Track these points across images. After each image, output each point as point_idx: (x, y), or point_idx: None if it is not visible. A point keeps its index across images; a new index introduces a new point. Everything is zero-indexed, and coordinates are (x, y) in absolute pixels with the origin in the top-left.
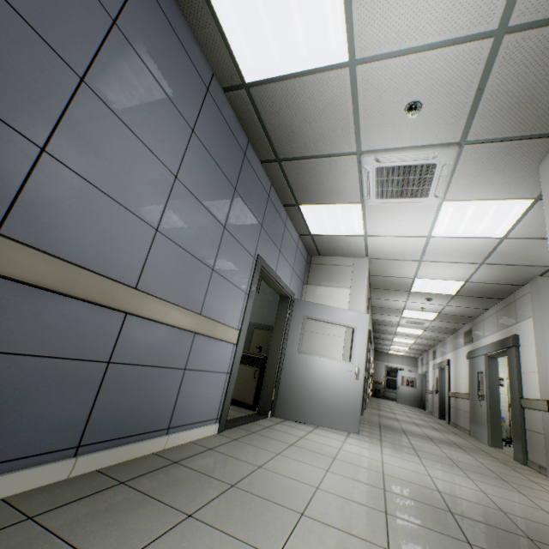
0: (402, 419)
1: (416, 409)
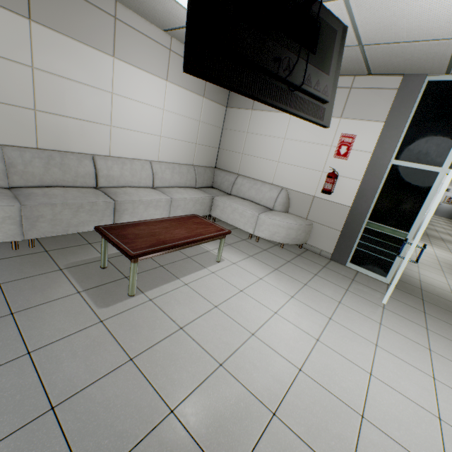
0: (439, 230)
1: (449, 221)
